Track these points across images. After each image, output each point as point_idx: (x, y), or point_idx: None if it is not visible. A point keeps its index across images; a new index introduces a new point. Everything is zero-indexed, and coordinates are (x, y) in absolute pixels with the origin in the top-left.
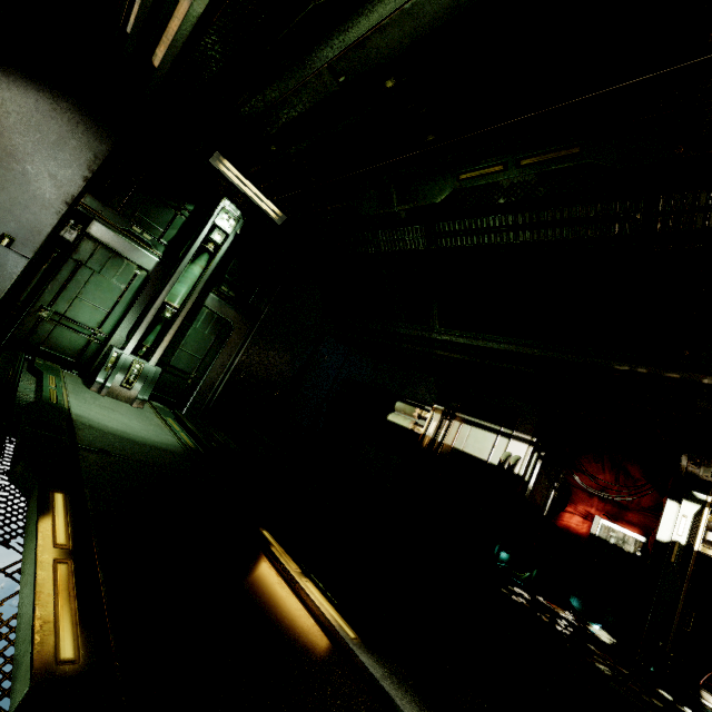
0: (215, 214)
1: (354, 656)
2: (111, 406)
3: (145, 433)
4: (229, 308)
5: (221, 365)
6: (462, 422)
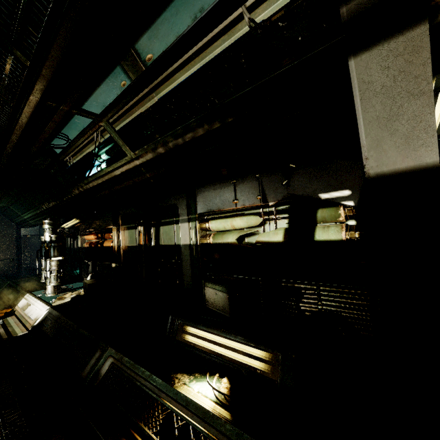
0: None
1: None
2: None
3: None
4: None
5: None
6: None
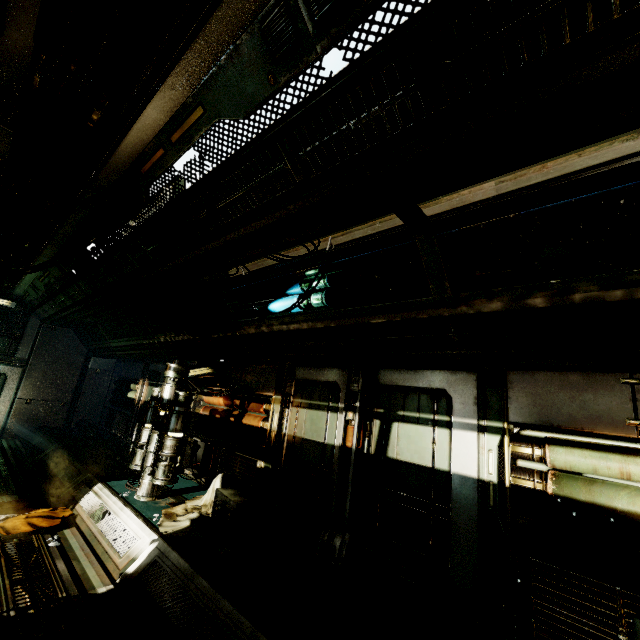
0: None
1: None
2: None
3: None
4: None
5: (6, 400)
6: (147, 385)
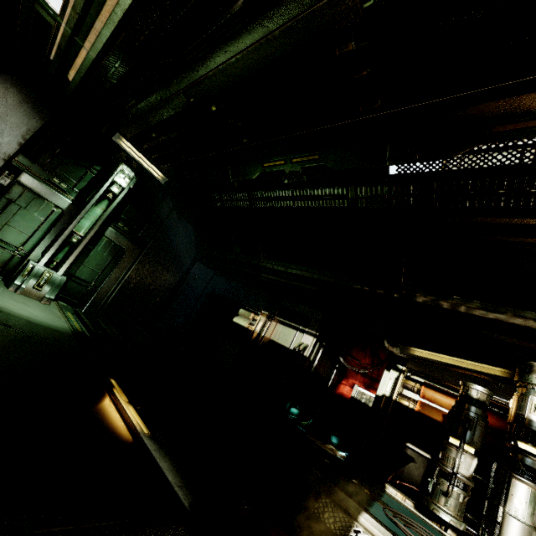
0: (114, 173)
1: (141, 441)
2: (23, 301)
3: (44, 319)
4: (123, 238)
5: (115, 278)
6: (278, 322)
